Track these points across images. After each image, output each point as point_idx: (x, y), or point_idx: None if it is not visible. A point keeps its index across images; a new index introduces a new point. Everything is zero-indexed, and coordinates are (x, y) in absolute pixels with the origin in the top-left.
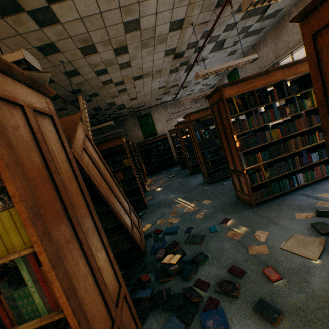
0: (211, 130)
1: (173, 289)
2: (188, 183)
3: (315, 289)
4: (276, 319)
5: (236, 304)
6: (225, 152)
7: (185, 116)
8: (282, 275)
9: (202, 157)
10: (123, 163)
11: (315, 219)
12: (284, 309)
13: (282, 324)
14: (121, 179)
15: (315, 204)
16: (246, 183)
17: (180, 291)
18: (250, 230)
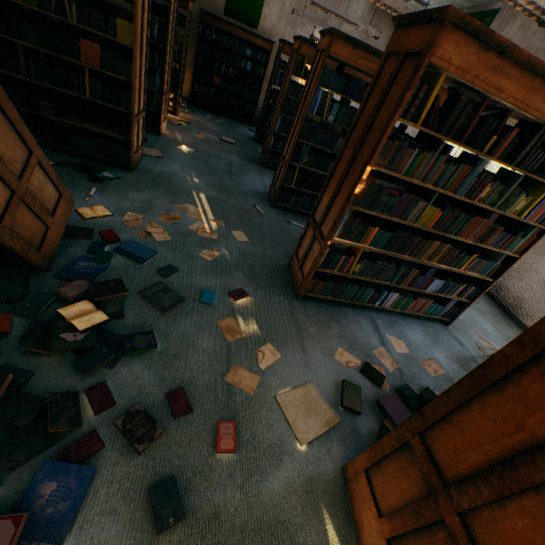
0: (346, 111)
1: (40, 378)
2: (241, 177)
3: (264, 493)
4: (167, 528)
5: (130, 464)
6: (331, 182)
7: (325, 32)
8: (241, 446)
9: (292, 151)
10: (114, 27)
11: (355, 374)
12: (195, 509)
13: (172, 535)
14: (92, 66)
15: (374, 349)
16: (315, 261)
17: (51, 388)
18: (261, 336)
